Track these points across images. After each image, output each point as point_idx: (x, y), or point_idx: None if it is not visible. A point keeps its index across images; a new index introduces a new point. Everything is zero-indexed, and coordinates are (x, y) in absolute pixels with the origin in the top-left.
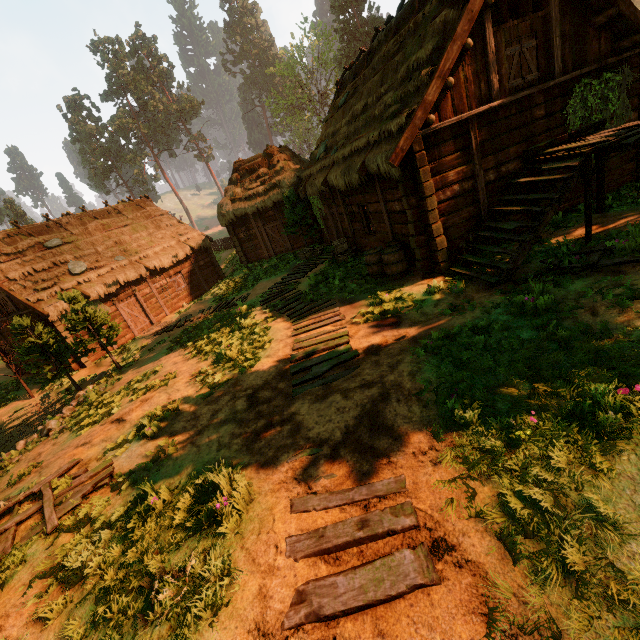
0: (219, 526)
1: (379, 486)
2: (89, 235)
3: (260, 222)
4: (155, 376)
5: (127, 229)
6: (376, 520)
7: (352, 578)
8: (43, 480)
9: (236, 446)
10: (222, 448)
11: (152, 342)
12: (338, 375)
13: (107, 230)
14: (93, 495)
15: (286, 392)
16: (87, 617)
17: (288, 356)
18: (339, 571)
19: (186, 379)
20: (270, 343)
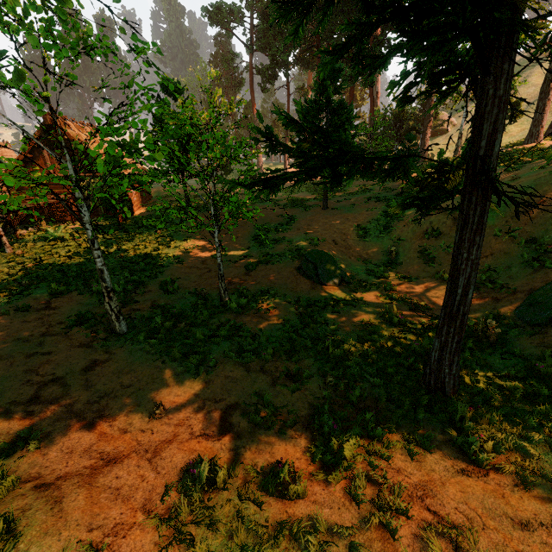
0: None
1: None
2: None
3: None
4: None
5: None
6: None
7: None
8: None
9: None
10: None
11: None
12: None
13: None
14: None
15: None
16: None
17: None
18: None
19: None
20: None
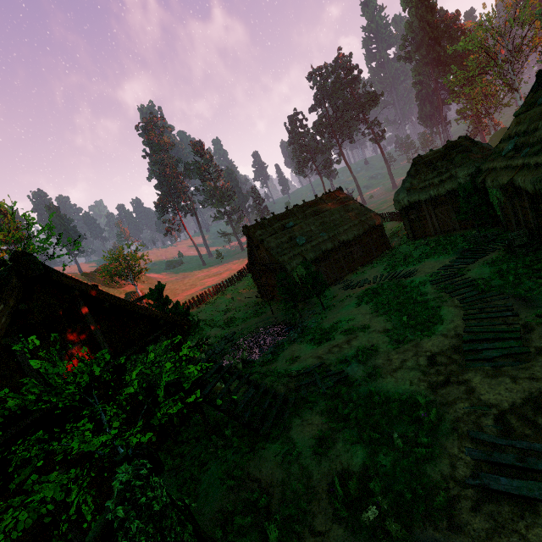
0: (421, 425)
1: (537, 446)
2: (306, 218)
3: (431, 206)
4: (352, 322)
5: (328, 213)
6: (532, 462)
7: (511, 481)
8: (310, 367)
9: (423, 387)
10: (413, 385)
11: (341, 295)
12: (507, 363)
13: (316, 215)
14: (338, 384)
15: (459, 363)
16: (356, 436)
17: (459, 335)
18: (501, 475)
19: (377, 331)
20: (442, 321)
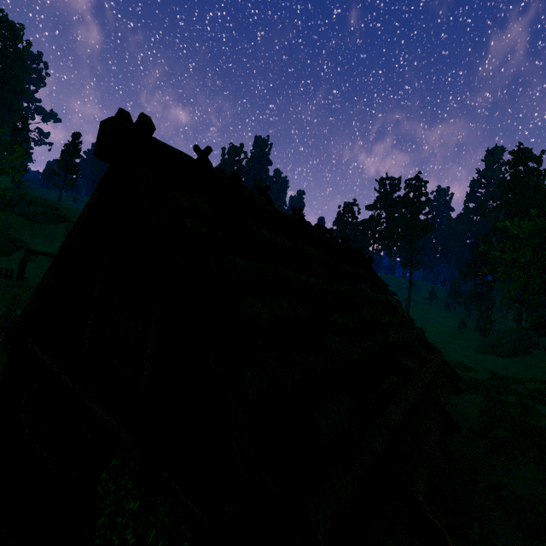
0: None
1: None
2: None
3: None
4: None
5: None
6: None
7: None
8: None
9: None
10: None
11: None
12: None
13: None
14: None
15: None
16: None
17: None
18: None
19: None
20: None
